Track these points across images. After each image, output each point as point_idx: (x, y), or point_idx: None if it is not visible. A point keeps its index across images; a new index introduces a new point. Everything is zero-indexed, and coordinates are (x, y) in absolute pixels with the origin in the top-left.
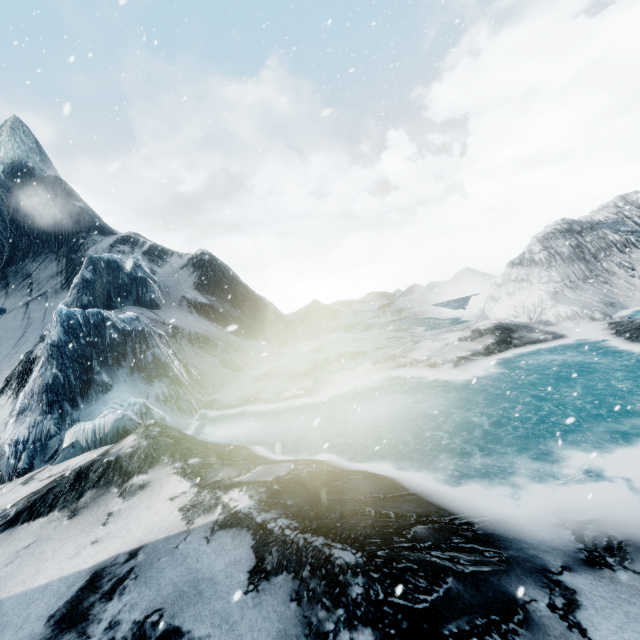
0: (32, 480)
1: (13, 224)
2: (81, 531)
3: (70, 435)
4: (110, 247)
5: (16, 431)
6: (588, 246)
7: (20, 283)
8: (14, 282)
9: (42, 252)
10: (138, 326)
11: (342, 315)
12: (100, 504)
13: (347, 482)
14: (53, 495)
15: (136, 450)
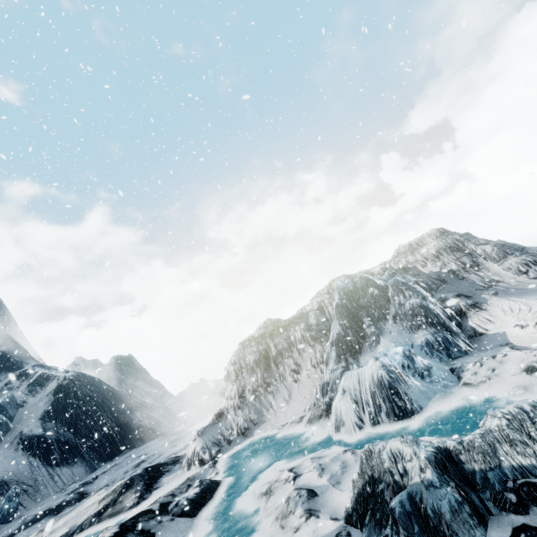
0: None
1: None
2: None
3: None
4: (4, 386)
5: None
6: (271, 350)
7: None
8: None
9: None
10: None
11: None
12: None
13: None
14: None
15: None
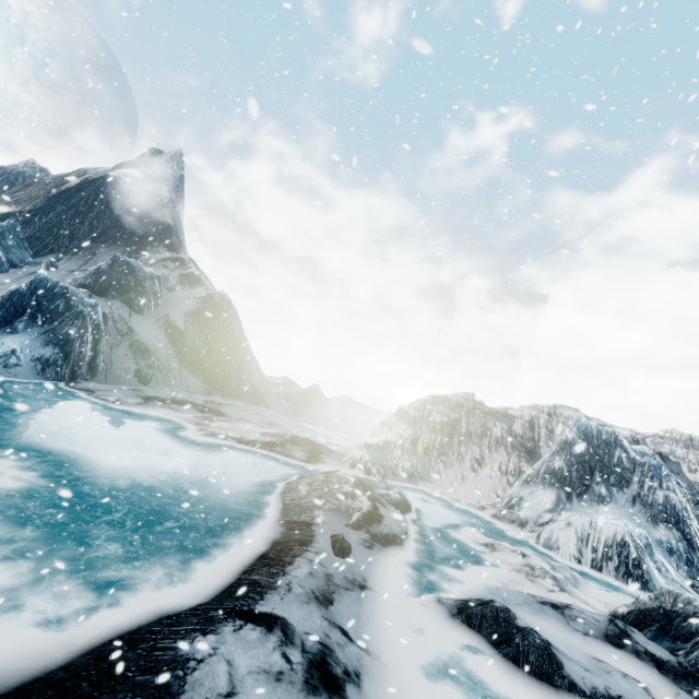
0: None
1: (117, 217)
2: None
3: None
4: (161, 260)
5: None
6: (462, 425)
7: (84, 256)
8: (82, 254)
9: (119, 243)
10: (81, 308)
11: (330, 409)
12: None
13: None
14: None
15: None
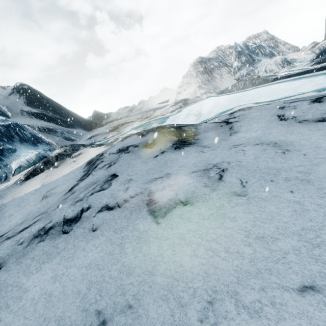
0: (11, 179)
1: None
2: (66, 166)
3: (15, 164)
4: None
5: None
6: (208, 67)
7: None
8: None
9: None
10: (12, 121)
11: (112, 116)
12: (66, 162)
13: None
14: (38, 169)
15: (66, 149)
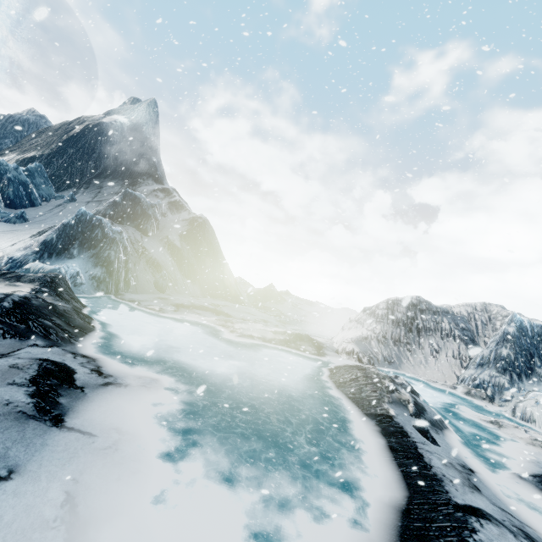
0: None
1: (113, 157)
2: None
3: (30, 265)
4: (153, 191)
5: (17, 254)
6: (419, 321)
7: (94, 190)
8: (92, 188)
9: (118, 178)
10: (114, 236)
11: (284, 304)
12: None
13: (72, 317)
14: None
15: (33, 276)
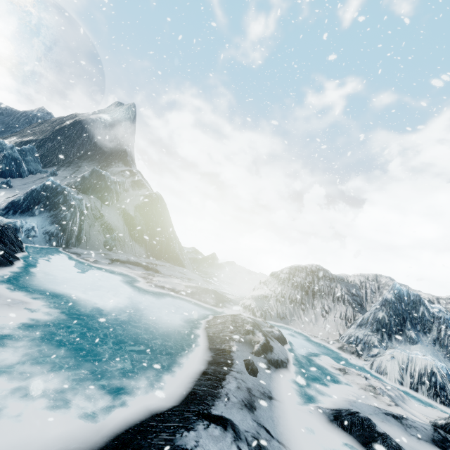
0: None
1: (94, 144)
2: None
3: None
4: (120, 171)
5: None
6: (315, 286)
7: (73, 168)
8: (72, 166)
9: (95, 160)
10: (73, 201)
11: (223, 270)
12: None
13: None
14: None
15: None
